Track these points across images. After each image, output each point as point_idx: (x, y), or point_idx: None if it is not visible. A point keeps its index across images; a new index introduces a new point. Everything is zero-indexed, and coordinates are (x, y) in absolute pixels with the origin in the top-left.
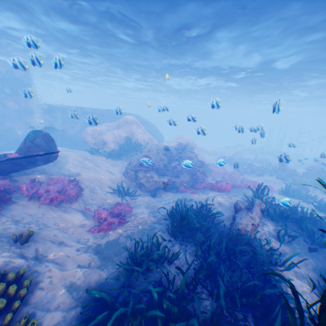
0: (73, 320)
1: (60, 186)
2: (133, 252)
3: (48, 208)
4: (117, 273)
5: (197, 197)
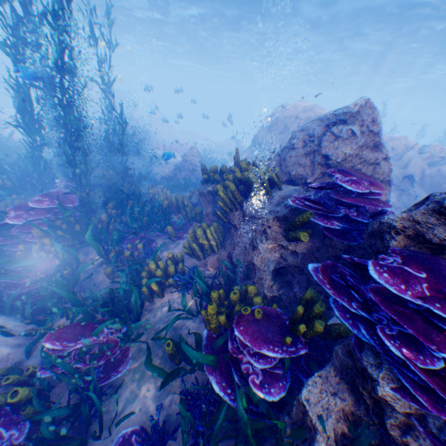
0: None
1: None
2: None
3: None
4: None
5: None
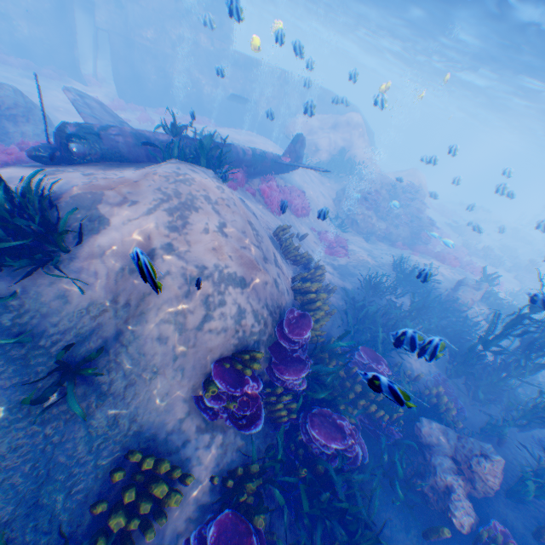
0: (338, 299)
1: (303, 200)
2: (364, 280)
3: (294, 218)
4: (355, 288)
5: (417, 260)
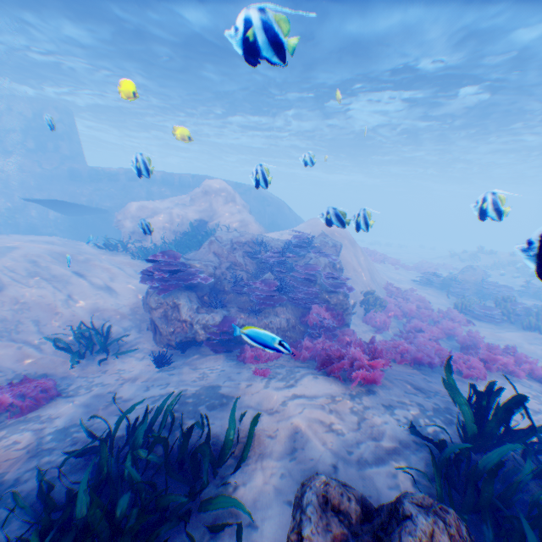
0: None
1: None
2: None
3: None
4: None
5: (251, 391)
